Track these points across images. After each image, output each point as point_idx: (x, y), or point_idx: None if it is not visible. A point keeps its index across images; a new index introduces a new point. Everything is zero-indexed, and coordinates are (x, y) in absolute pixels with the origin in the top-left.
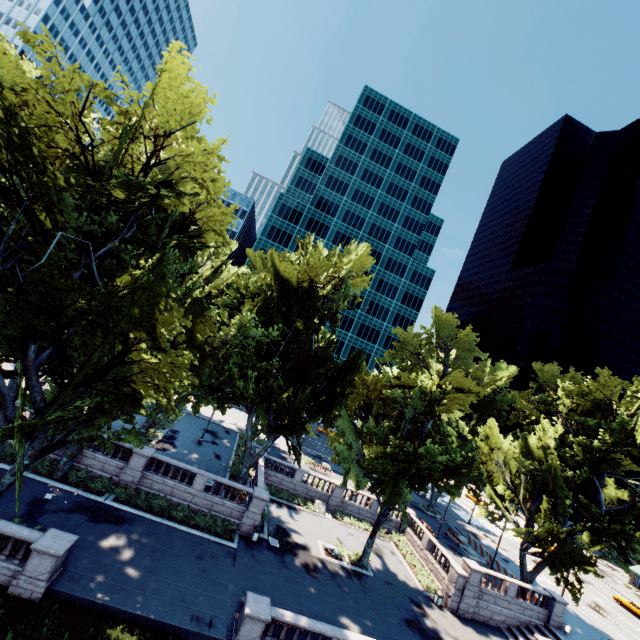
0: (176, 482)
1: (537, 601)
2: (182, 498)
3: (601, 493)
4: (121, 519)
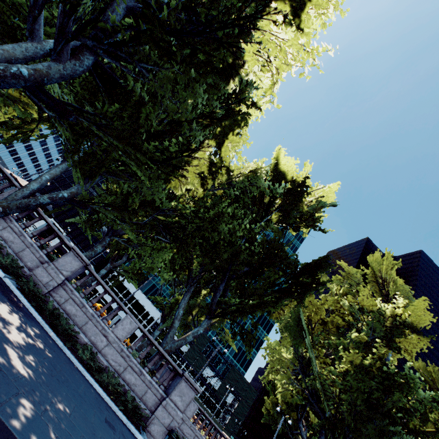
0: (96, 314)
1: None
2: (92, 339)
3: None
4: (17, 304)
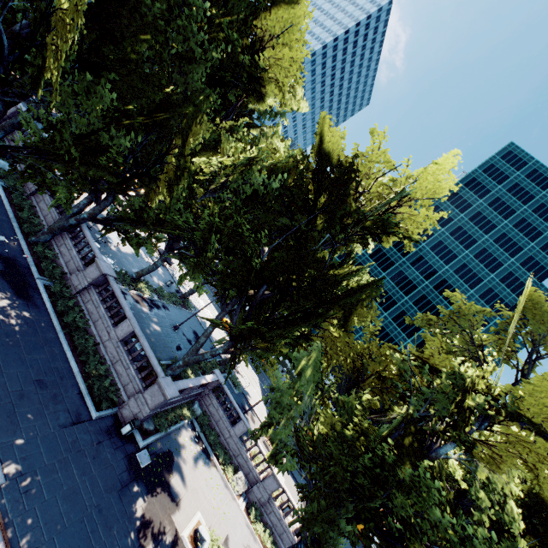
0: (107, 315)
1: None
2: (100, 333)
3: None
4: (27, 296)
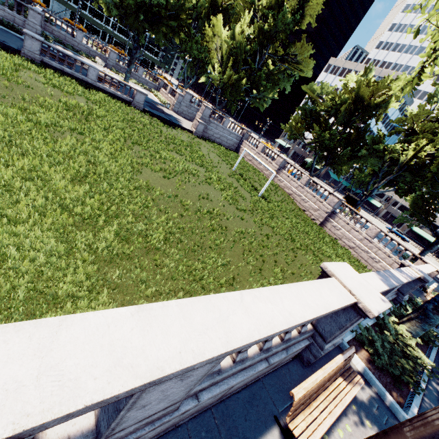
0: None
1: (217, 116)
2: None
3: (258, 56)
4: None
